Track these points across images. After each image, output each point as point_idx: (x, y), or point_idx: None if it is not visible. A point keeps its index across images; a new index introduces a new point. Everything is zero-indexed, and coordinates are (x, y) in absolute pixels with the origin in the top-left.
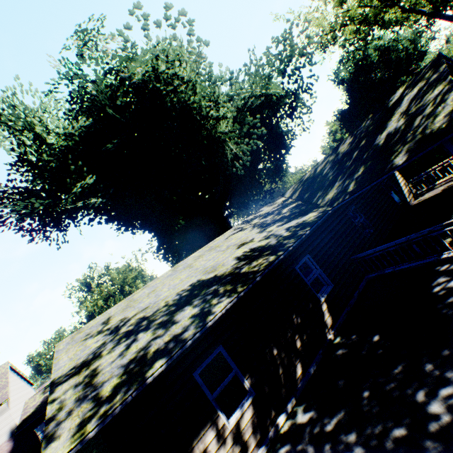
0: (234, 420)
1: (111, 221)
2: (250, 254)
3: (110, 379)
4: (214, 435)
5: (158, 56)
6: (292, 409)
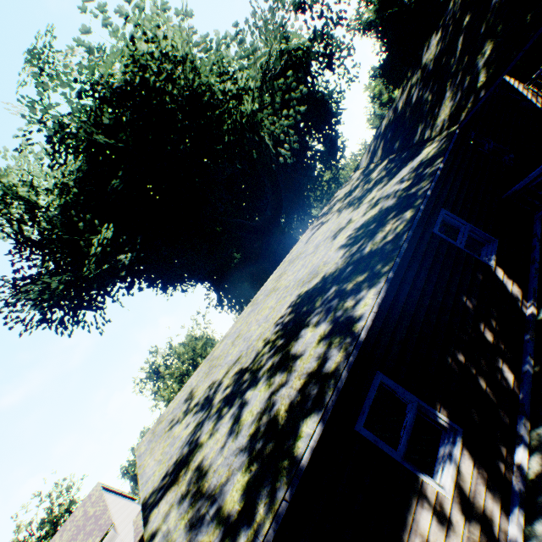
0: (449, 481)
1: (152, 280)
2: (361, 232)
3: (230, 479)
4: (430, 516)
5: (133, 38)
6: (528, 436)
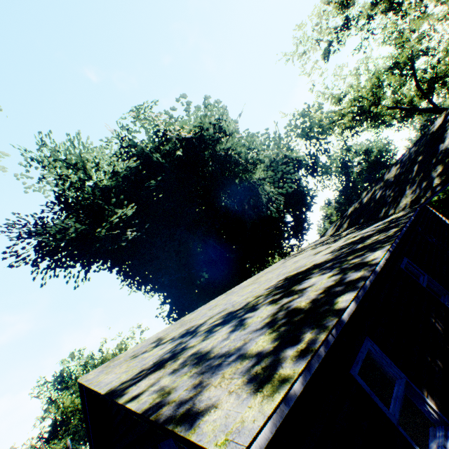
0: None
1: (137, 263)
2: (346, 245)
3: (249, 341)
4: None
5: (206, 115)
6: None
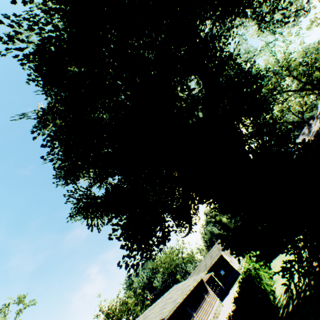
0: None
1: None
2: None
3: None
4: None
5: None
6: None
